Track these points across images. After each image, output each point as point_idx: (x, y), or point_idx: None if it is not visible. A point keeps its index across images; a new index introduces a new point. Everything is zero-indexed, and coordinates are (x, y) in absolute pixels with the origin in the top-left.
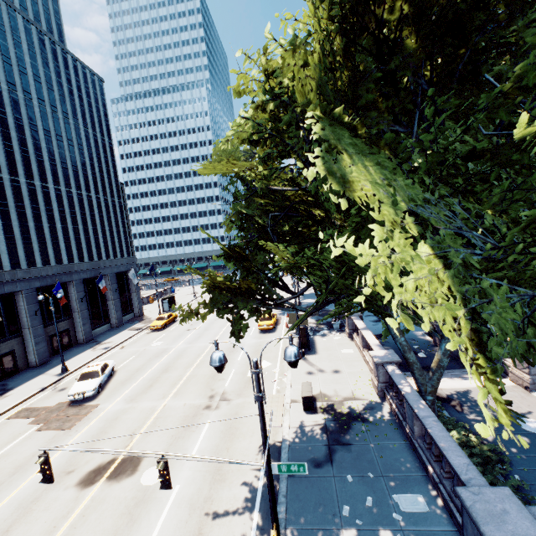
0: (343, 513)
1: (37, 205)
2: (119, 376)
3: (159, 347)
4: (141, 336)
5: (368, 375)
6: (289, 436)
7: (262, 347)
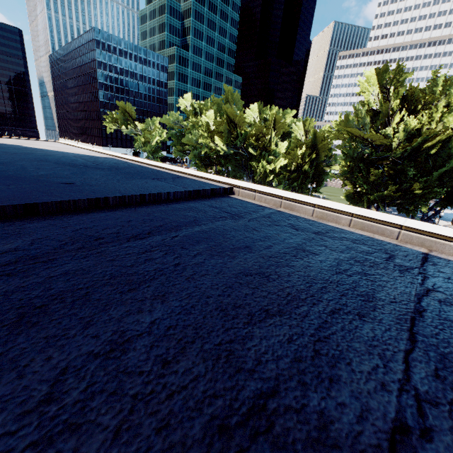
0: None
1: None
2: None
3: None
4: None
5: None
6: None
7: None
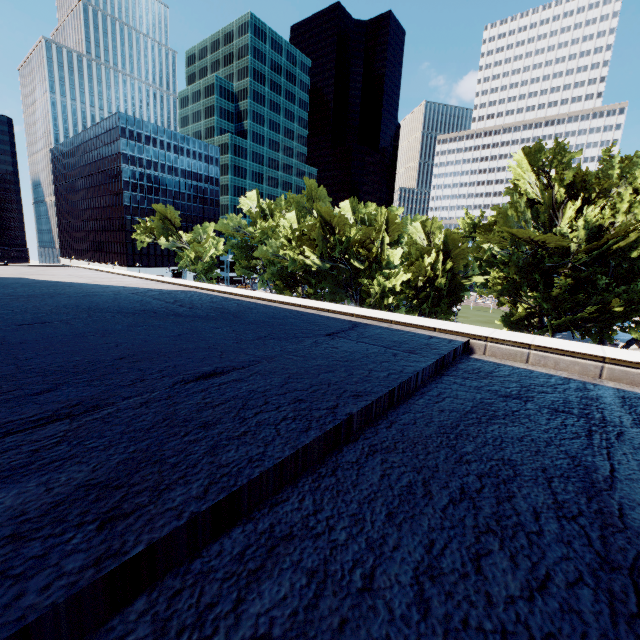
0: None
1: None
2: None
3: None
4: None
5: None
6: None
7: None
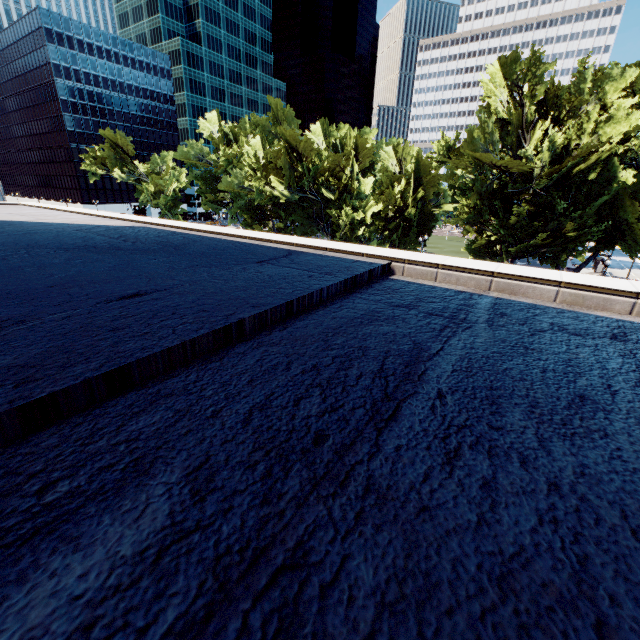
0: None
1: None
2: None
3: None
4: None
5: None
6: None
7: None
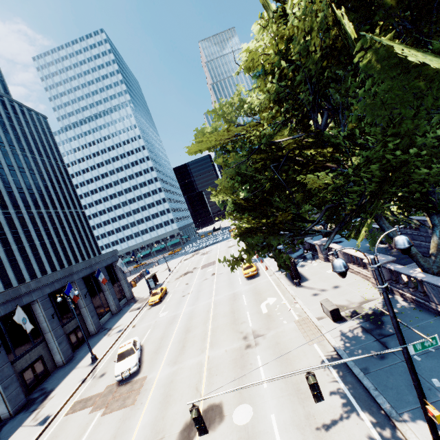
0: (436, 385)
1: (15, 230)
2: (148, 348)
3: (168, 316)
4: (144, 313)
5: (364, 281)
6: (338, 344)
7: (258, 289)
